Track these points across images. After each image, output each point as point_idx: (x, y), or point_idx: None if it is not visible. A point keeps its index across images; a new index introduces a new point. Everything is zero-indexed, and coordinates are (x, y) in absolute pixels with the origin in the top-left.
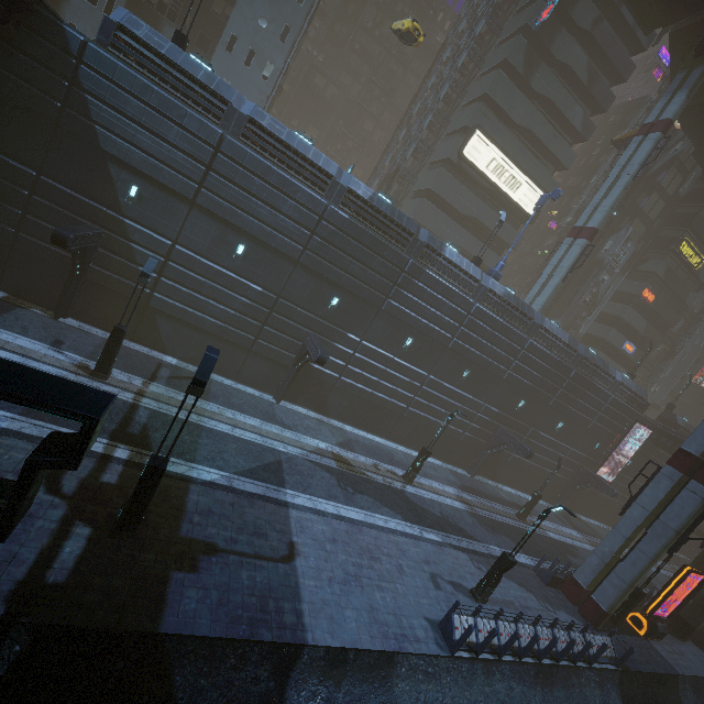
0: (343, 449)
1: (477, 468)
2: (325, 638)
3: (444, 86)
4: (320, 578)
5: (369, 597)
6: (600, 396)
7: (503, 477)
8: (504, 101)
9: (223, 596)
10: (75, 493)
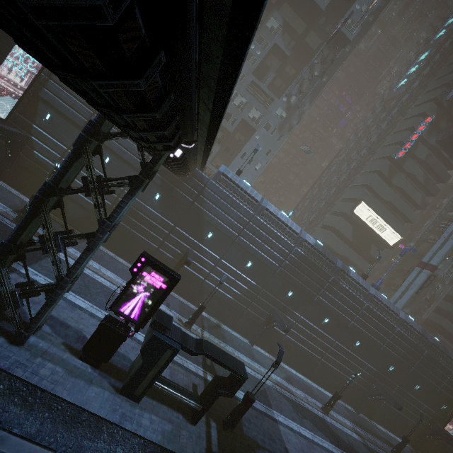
0: (288, 383)
1: (361, 407)
2: None
3: (343, 175)
4: None
5: None
6: (444, 371)
7: (377, 418)
8: (377, 188)
9: None
10: None
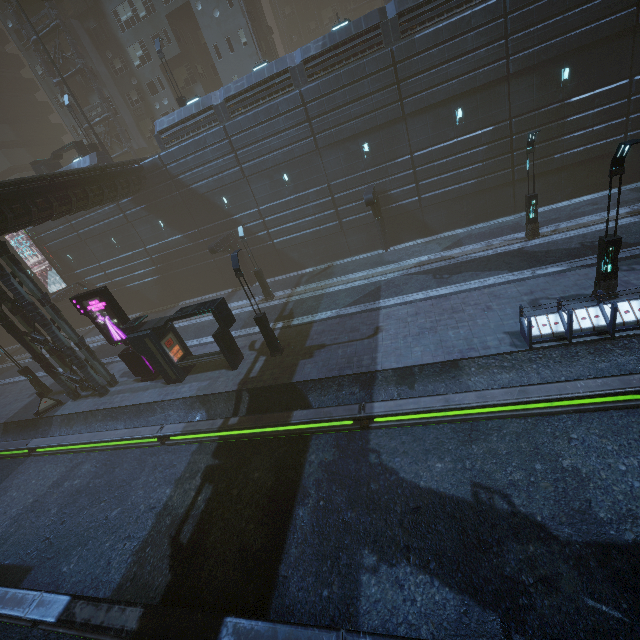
0: (448, 250)
1: None
2: (391, 365)
3: None
4: (396, 338)
5: (440, 336)
6: None
7: None
8: None
9: (326, 363)
10: (260, 347)
